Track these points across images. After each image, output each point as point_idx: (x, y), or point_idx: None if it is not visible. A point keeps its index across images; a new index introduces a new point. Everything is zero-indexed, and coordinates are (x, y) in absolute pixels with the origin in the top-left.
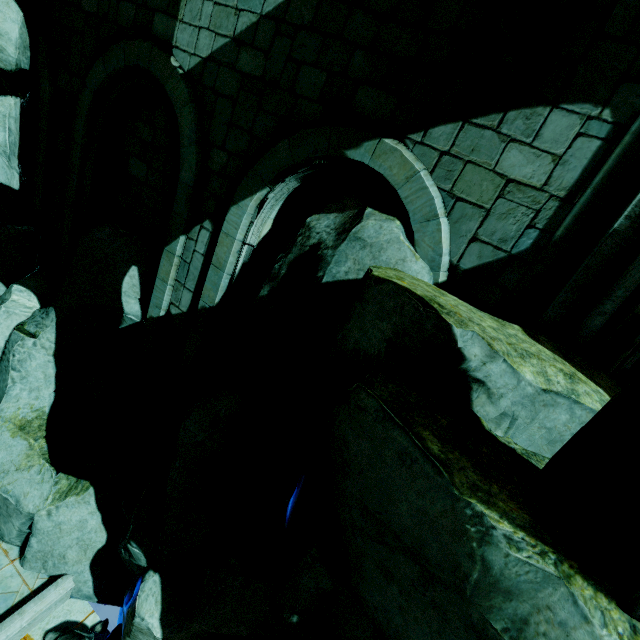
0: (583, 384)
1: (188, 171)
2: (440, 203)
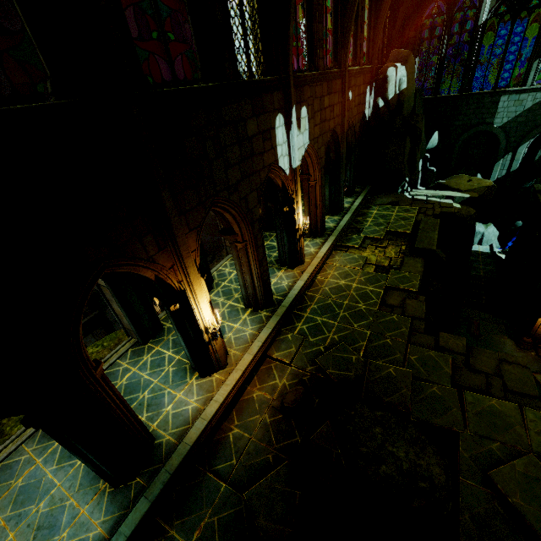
0: None
1: (503, 145)
2: None
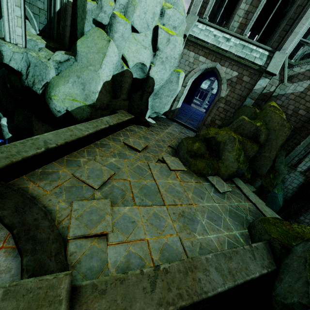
0: (40, 40)
1: None
2: (32, 15)
